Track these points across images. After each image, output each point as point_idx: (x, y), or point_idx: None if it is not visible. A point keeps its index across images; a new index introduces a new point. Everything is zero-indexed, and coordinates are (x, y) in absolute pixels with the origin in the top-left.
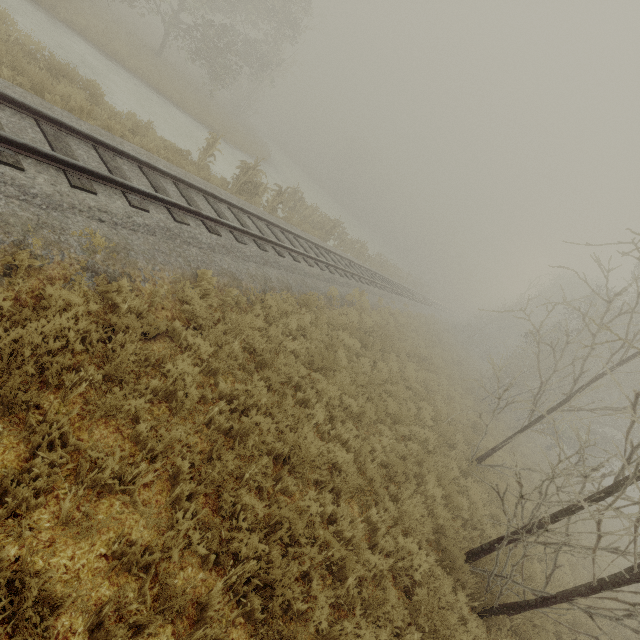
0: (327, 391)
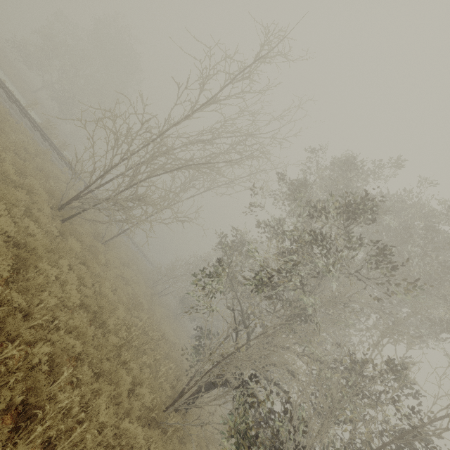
0: (28, 146)
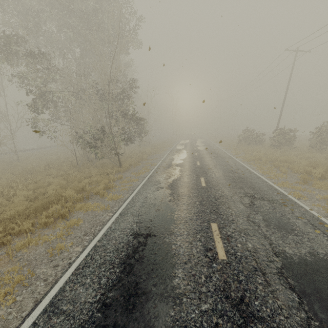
0: None
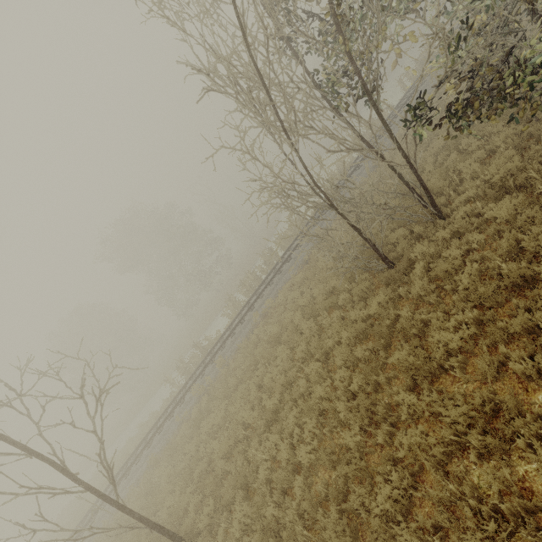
0: None
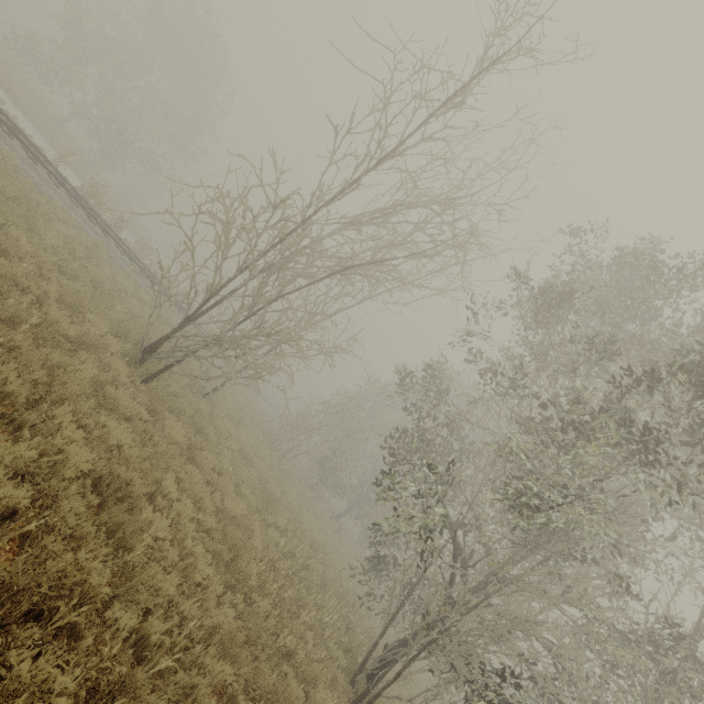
0: (74, 245)
